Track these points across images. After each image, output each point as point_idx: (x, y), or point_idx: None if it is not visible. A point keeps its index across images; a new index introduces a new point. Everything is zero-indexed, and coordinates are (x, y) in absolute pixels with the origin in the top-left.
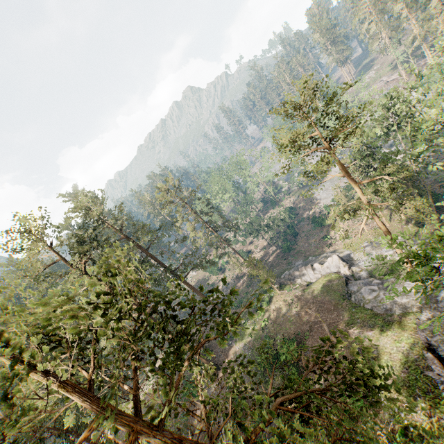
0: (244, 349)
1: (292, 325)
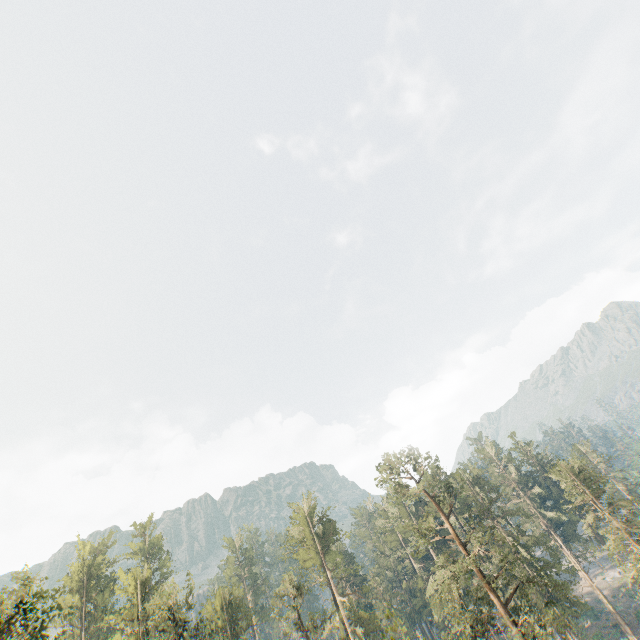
0: None
1: None
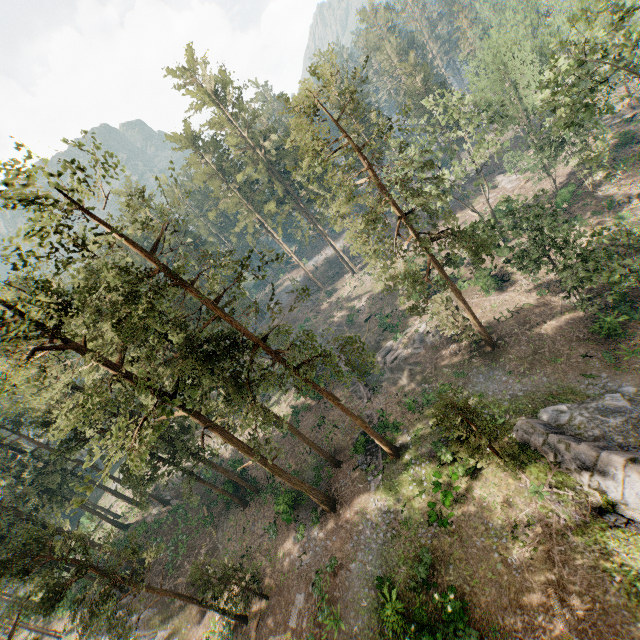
0: (382, 519)
1: (492, 586)
